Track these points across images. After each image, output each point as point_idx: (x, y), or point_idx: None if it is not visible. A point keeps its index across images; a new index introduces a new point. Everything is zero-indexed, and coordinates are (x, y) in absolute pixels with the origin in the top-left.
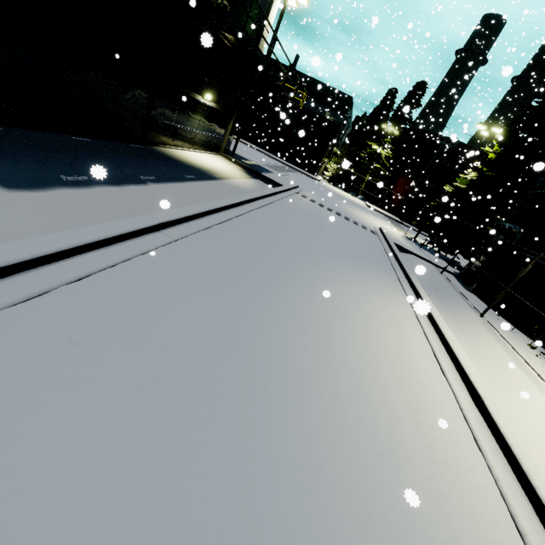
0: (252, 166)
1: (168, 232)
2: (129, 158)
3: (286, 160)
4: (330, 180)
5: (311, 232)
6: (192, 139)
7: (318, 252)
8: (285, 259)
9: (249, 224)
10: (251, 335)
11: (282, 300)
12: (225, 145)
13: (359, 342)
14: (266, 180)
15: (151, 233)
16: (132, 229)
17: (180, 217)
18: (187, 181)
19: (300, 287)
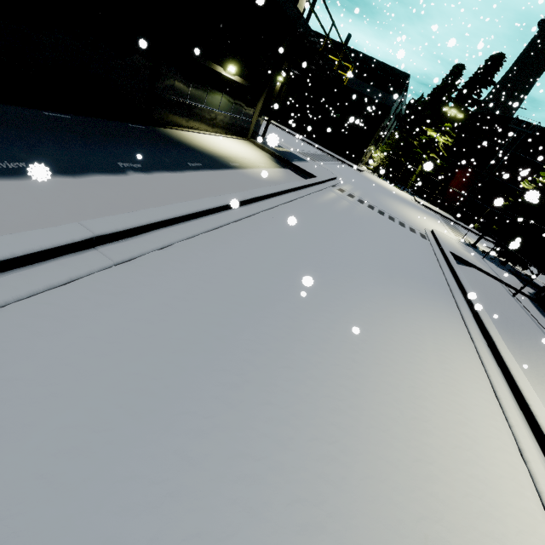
0: (283, 153)
1: (109, 250)
2: (113, 140)
3: (327, 148)
4: (375, 170)
5: (342, 240)
6: (211, 120)
7: (348, 271)
8: (296, 286)
9: (257, 230)
10: (178, 491)
11: (271, 375)
12: (253, 128)
13: (401, 467)
14: (298, 169)
15: (74, 253)
16: (23, 251)
17: (139, 225)
18: (189, 170)
19: (309, 341)
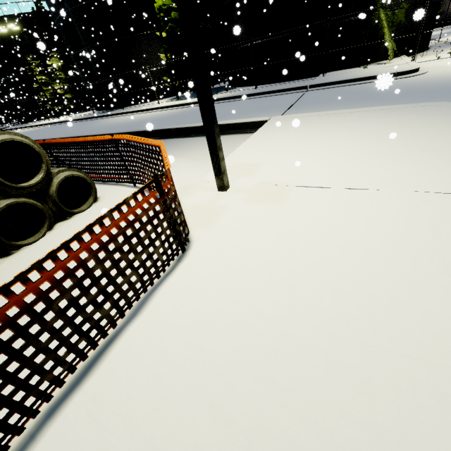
0: None
1: None
2: None
3: None
4: None
5: None
6: None
7: None
8: None
9: None
10: None
11: None
12: None
13: None
14: None
15: None
16: None
17: None
18: None
19: None
